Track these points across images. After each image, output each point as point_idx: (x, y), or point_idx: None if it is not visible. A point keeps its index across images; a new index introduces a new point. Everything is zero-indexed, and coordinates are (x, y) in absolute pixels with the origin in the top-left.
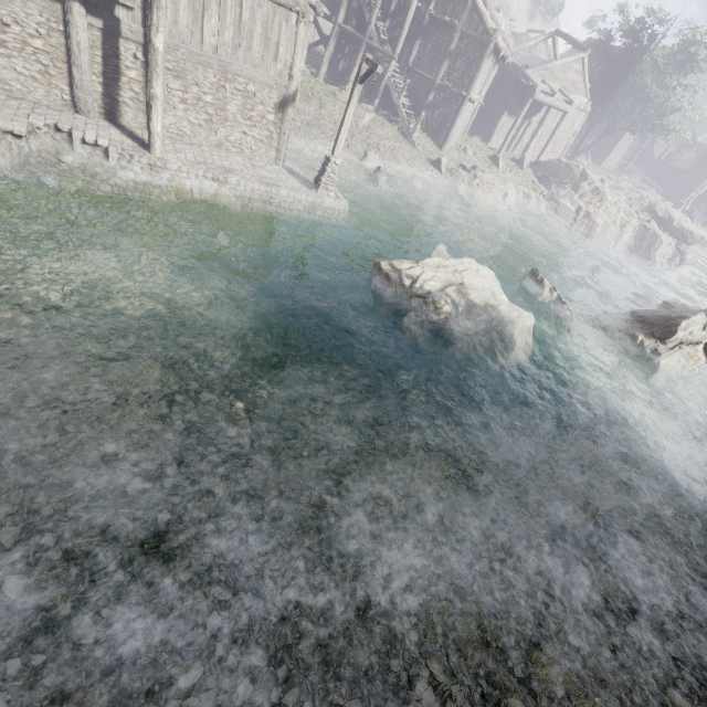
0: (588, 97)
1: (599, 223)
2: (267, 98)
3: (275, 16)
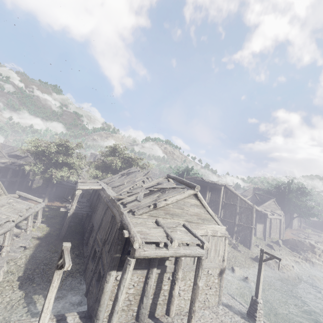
0: (281, 210)
1: None
2: (215, 272)
3: (218, 240)
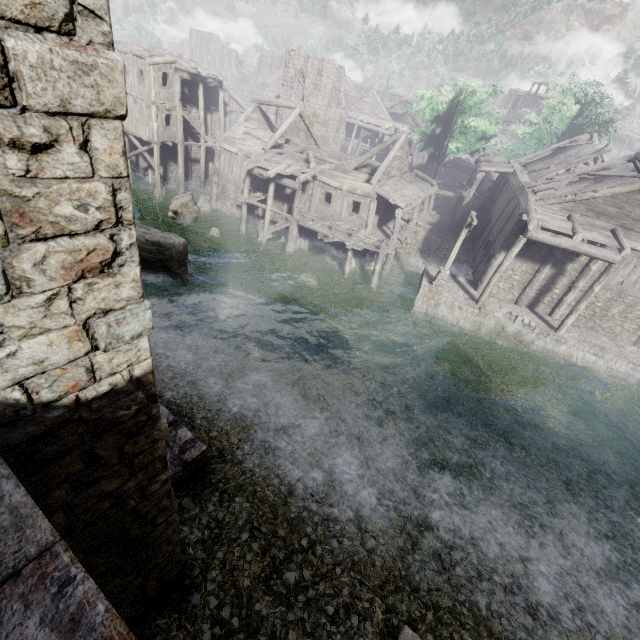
0: None
1: None
2: None
3: None
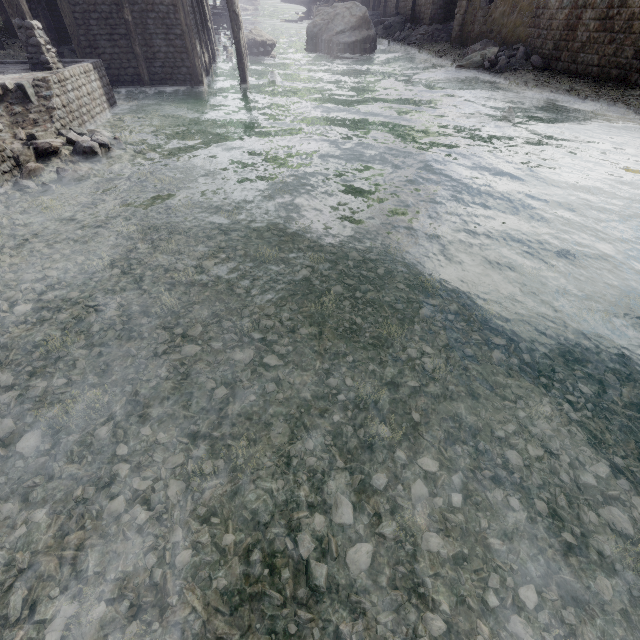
0: None
1: None
2: None
3: None
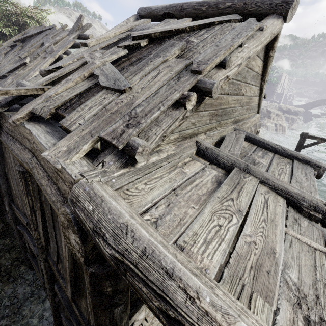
0: None
1: (286, 126)
2: None
3: None
